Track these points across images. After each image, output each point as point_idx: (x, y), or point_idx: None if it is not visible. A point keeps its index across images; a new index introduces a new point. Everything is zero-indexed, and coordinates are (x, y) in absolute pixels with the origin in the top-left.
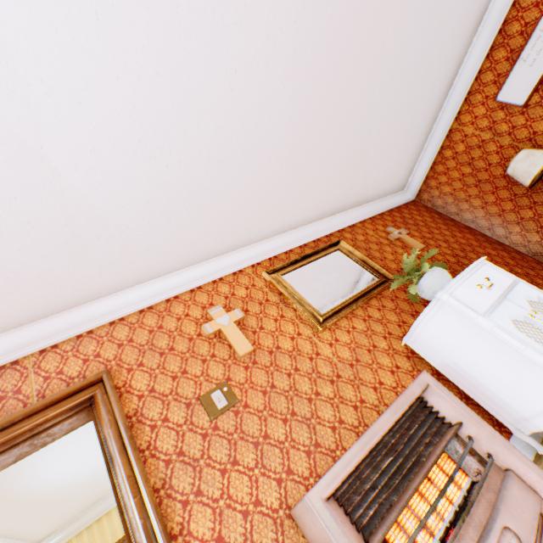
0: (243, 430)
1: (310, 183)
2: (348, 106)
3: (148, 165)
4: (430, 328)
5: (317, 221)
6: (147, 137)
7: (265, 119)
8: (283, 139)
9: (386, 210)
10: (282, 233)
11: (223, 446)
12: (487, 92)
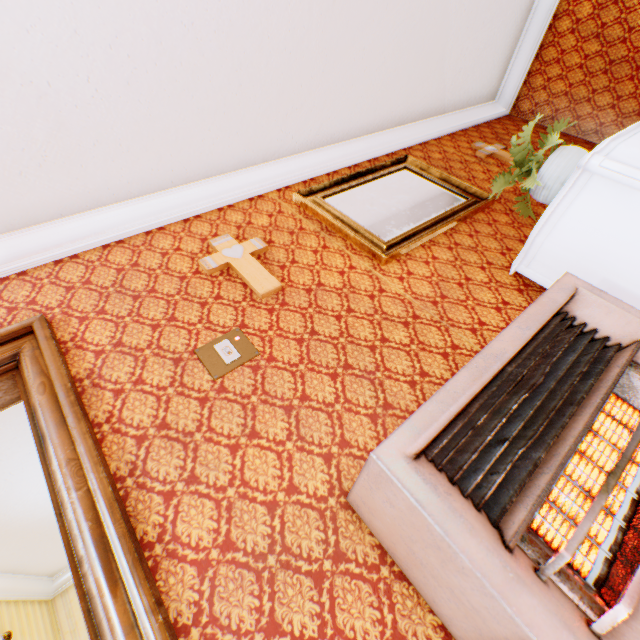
0: (267, 391)
1: (358, 55)
2: None
3: None
4: (564, 228)
5: (372, 134)
6: None
7: None
8: None
9: (470, 126)
10: (322, 148)
11: (234, 414)
12: None
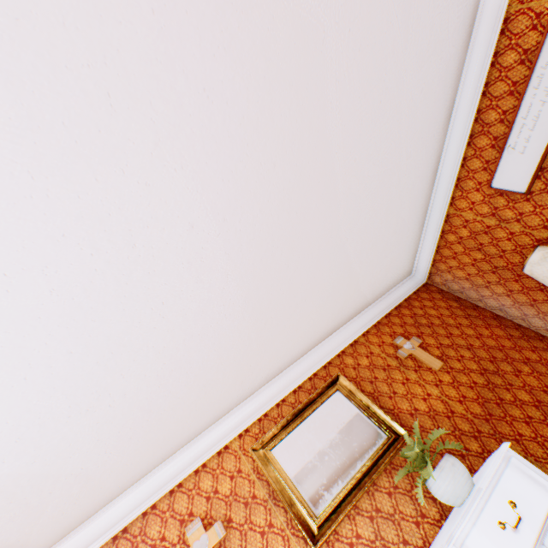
0: None
1: (290, 328)
2: (312, 254)
3: (87, 416)
4: None
5: (312, 348)
6: (77, 398)
7: (213, 314)
8: (242, 316)
9: (393, 307)
10: (272, 379)
11: None
12: (478, 178)
